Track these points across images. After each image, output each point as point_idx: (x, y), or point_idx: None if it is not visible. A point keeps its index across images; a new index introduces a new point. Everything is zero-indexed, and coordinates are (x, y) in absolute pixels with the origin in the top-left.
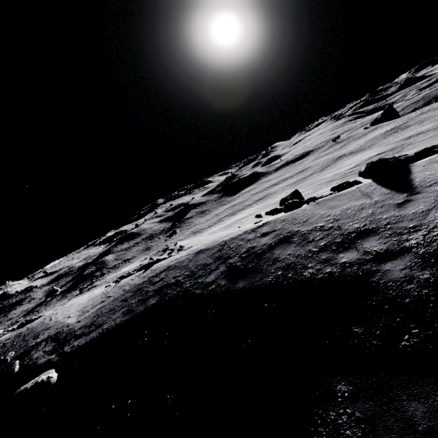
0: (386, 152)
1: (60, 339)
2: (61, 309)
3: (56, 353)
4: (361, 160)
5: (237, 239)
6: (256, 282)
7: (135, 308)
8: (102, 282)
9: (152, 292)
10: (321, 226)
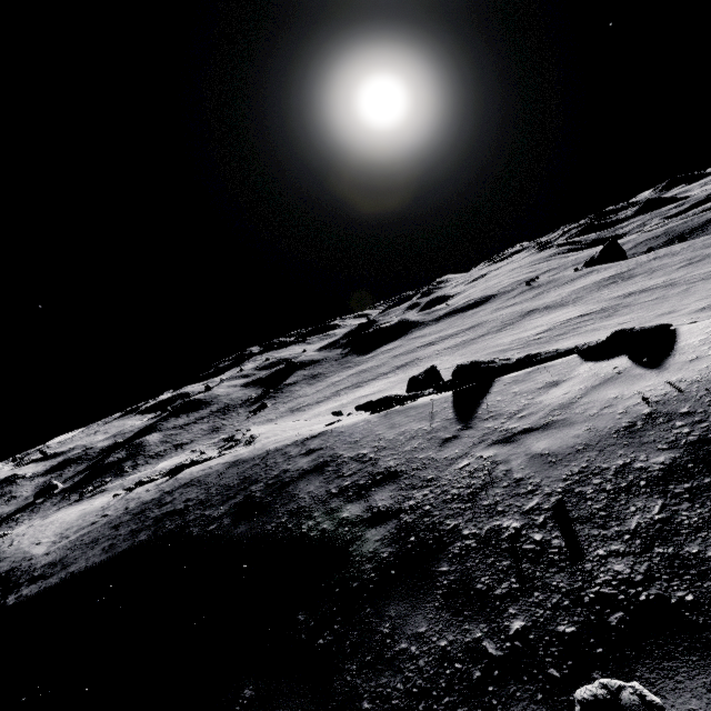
0: (592, 315)
1: (11, 580)
2: (33, 528)
3: None
4: (557, 322)
5: (280, 453)
6: (256, 530)
7: (119, 543)
8: (116, 486)
9: (151, 520)
10: (364, 454)
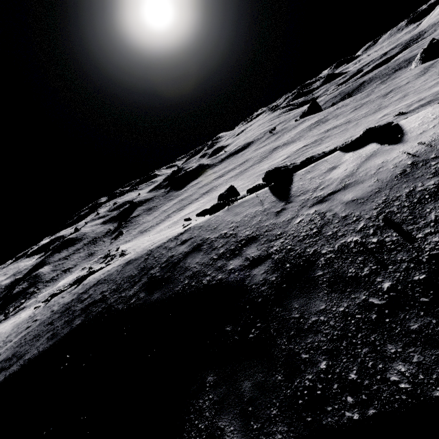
0: (310, 145)
1: None
2: None
3: None
4: (292, 152)
5: (161, 248)
6: (168, 293)
7: (60, 331)
8: (32, 303)
9: (78, 311)
10: (225, 233)
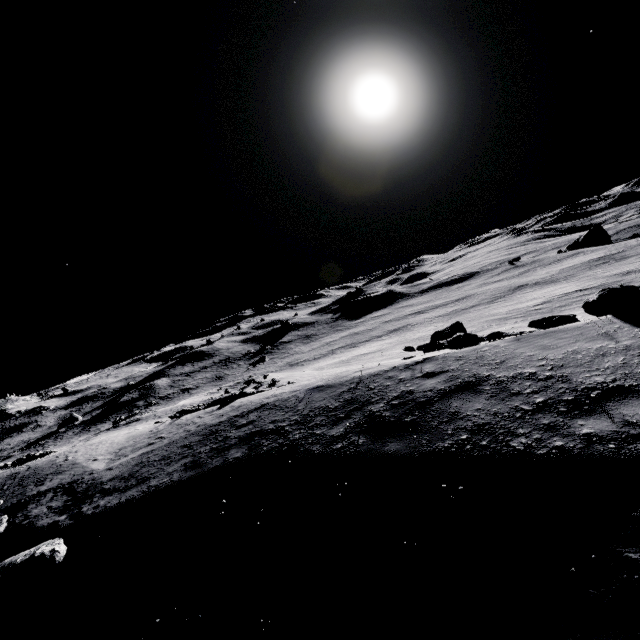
0: (592, 289)
1: (77, 491)
2: (84, 446)
3: (68, 513)
4: (553, 295)
5: (381, 377)
6: (422, 447)
7: (205, 460)
8: (150, 416)
9: (235, 440)
10: (532, 373)
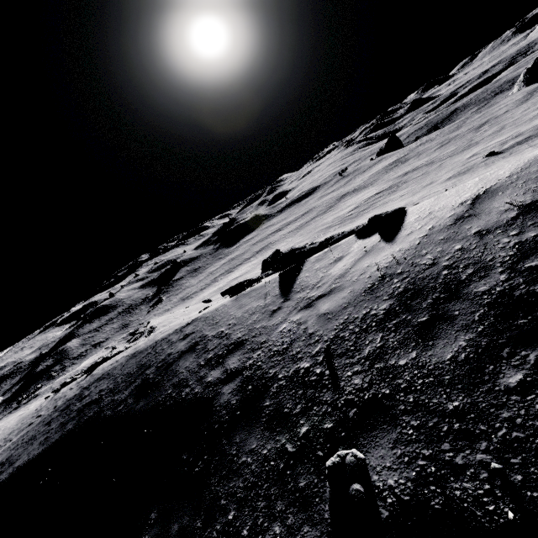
0: (383, 192)
1: None
2: None
3: None
4: (361, 200)
5: (165, 341)
6: (151, 403)
7: (52, 436)
8: (47, 390)
9: (74, 412)
10: (222, 331)
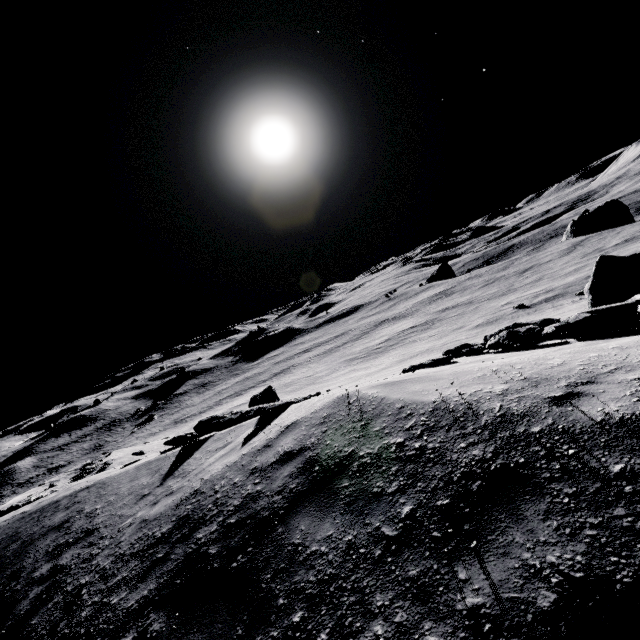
0: (418, 327)
1: None
2: None
3: None
4: (395, 332)
5: (55, 505)
6: None
7: None
8: None
9: None
10: (96, 509)
